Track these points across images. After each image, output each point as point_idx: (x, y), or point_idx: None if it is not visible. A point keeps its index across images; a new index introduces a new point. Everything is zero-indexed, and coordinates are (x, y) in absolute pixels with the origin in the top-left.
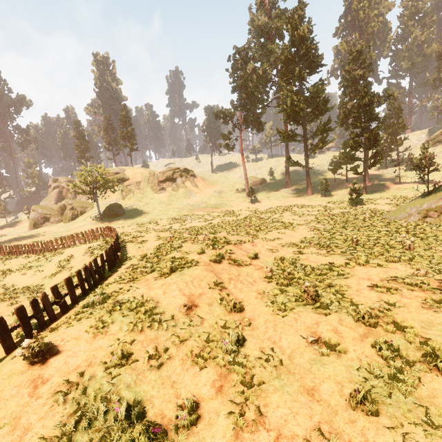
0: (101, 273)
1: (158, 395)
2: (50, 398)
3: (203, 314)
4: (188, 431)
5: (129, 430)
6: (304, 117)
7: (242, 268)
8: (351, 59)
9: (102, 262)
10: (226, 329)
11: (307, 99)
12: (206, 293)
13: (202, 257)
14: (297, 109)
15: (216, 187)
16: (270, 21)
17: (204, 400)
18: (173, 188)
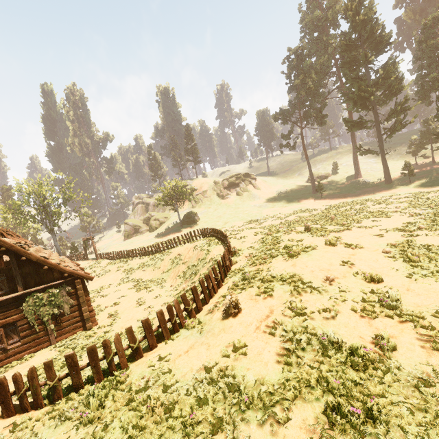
0: (230, 260)
1: (347, 333)
2: (263, 332)
3: (347, 284)
4: (393, 353)
5: (339, 352)
6: (373, 101)
7: (358, 250)
8: (428, 28)
9: (229, 252)
10: (376, 294)
11: (377, 82)
12: (339, 268)
13: (316, 242)
14: (366, 95)
15: (278, 187)
16: (323, 14)
17: (392, 337)
18: (237, 193)
